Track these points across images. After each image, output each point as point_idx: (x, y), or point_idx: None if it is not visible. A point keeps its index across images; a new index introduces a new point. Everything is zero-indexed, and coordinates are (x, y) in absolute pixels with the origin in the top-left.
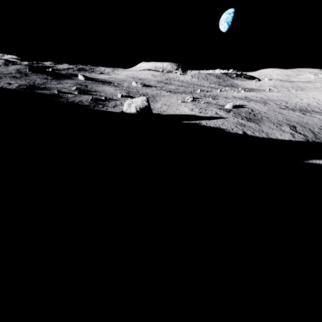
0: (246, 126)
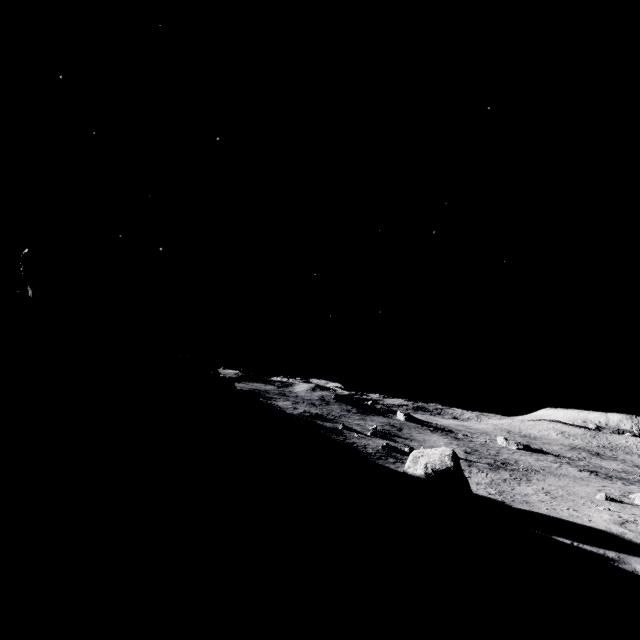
0: None
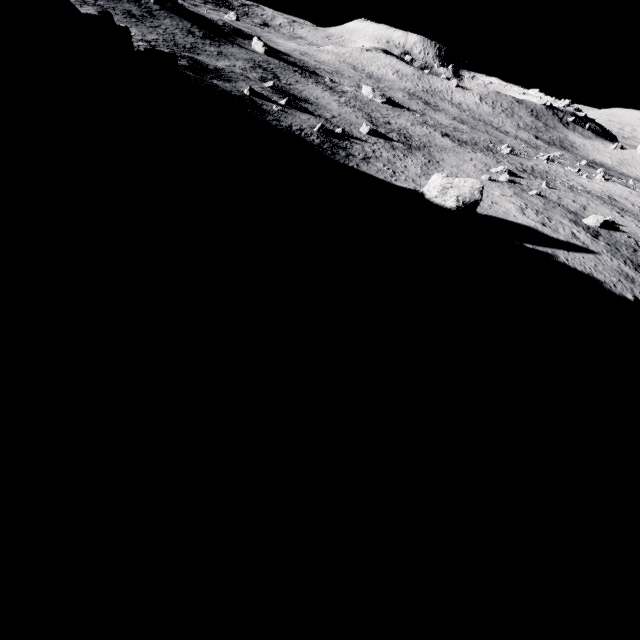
0: (636, 284)
